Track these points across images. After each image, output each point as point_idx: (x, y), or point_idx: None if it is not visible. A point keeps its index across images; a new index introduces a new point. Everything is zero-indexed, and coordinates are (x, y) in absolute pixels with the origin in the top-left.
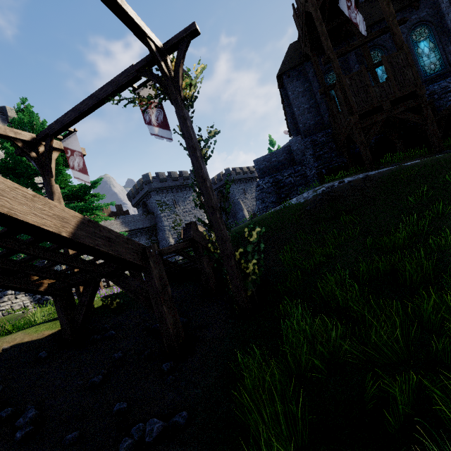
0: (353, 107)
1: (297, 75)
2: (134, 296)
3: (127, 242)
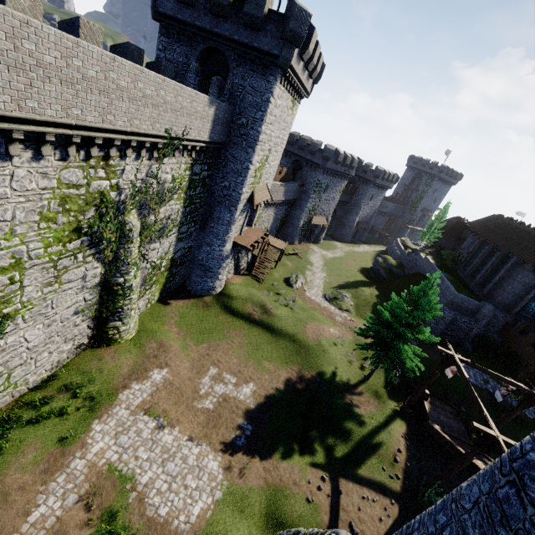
0: None
1: None
2: None
3: None
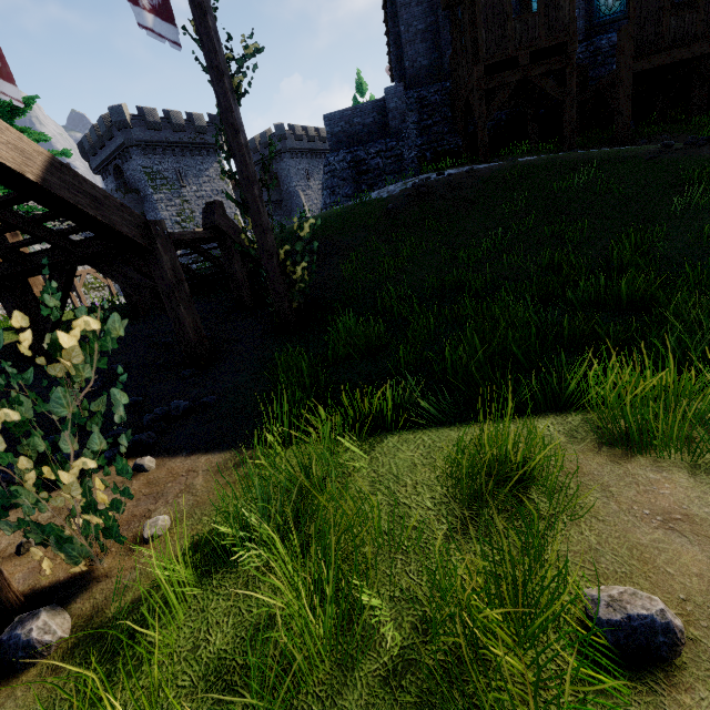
0: (480, 50)
1: None
2: (136, 292)
3: (122, 210)
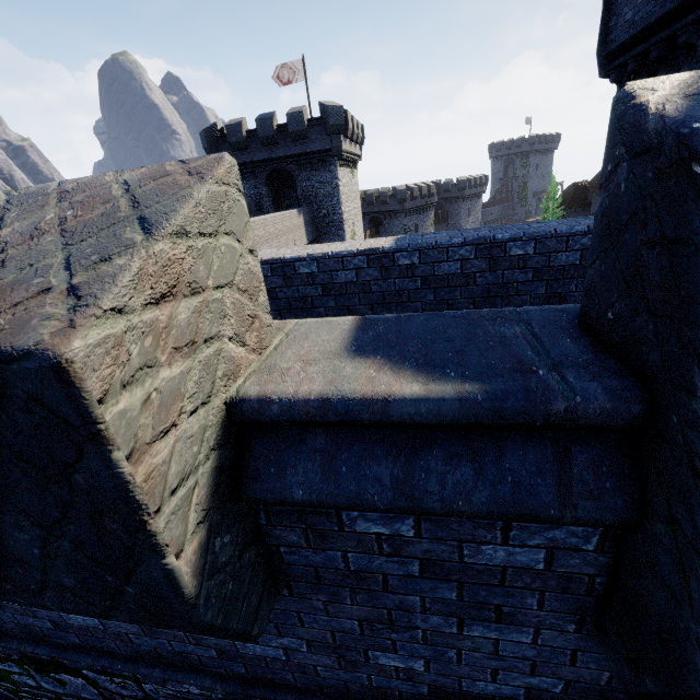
0: None
1: None
2: None
3: None
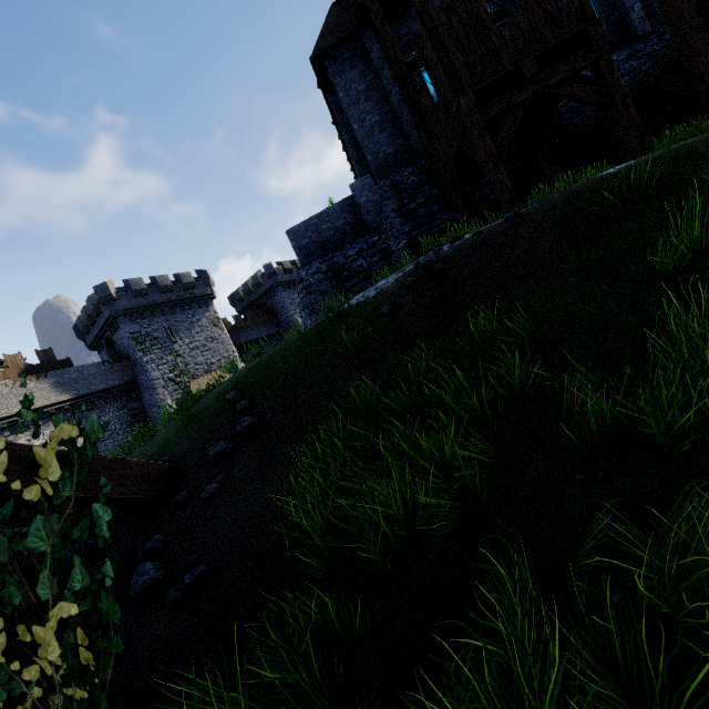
0: (461, 76)
1: (350, 57)
2: None
3: None
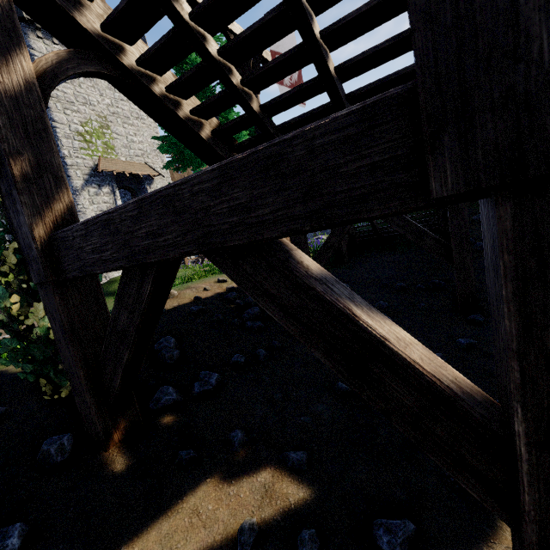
0: None
1: None
2: (417, 239)
3: None
